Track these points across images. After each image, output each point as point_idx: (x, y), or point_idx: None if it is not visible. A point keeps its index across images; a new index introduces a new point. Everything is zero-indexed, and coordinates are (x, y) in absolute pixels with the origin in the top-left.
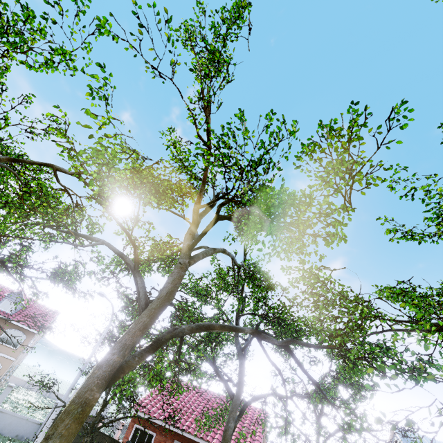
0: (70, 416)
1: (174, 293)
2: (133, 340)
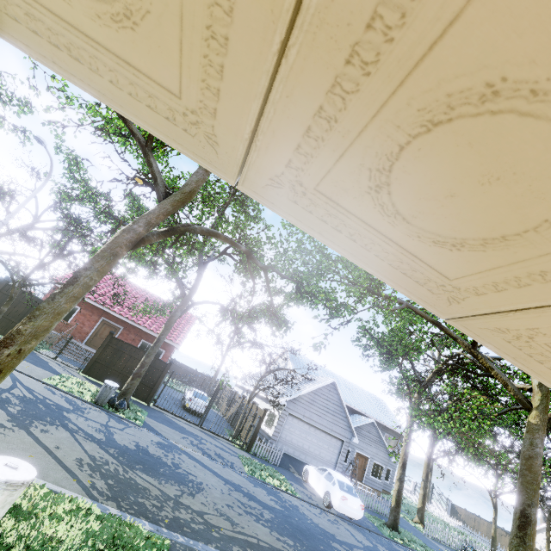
0: (104, 260)
1: (195, 194)
2: (157, 221)
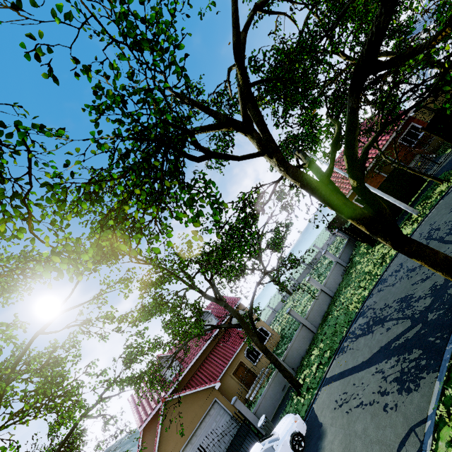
0: None
1: None
2: None
